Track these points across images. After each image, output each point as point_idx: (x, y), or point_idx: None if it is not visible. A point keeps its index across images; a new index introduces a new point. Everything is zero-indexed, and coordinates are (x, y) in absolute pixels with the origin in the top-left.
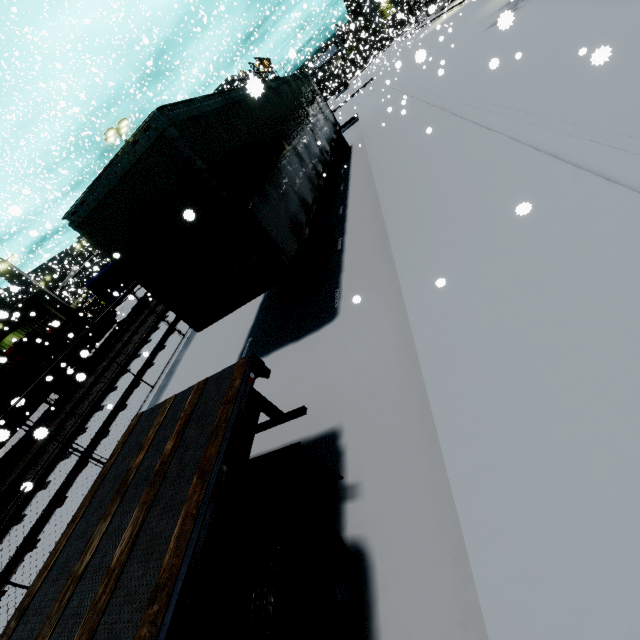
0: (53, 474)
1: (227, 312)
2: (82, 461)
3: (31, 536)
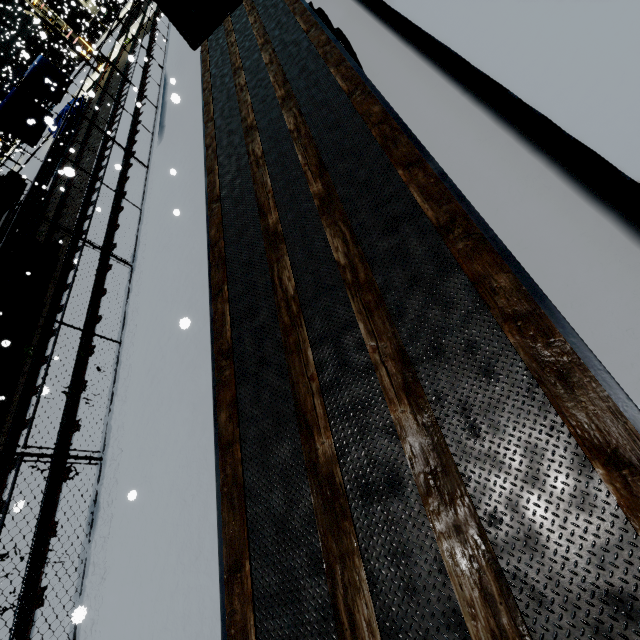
0: (90, 212)
1: (219, 23)
2: (122, 179)
3: (115, 207)
